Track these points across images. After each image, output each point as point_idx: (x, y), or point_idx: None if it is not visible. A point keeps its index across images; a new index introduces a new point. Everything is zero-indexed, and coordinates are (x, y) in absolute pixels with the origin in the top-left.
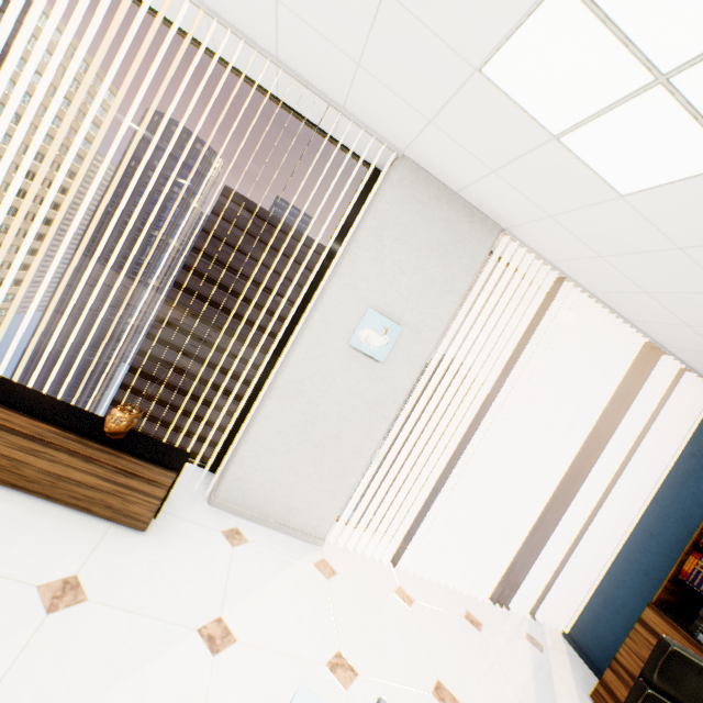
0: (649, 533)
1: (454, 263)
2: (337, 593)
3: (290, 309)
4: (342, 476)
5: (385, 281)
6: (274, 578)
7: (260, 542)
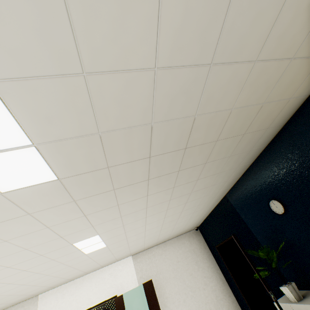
0: None
1: None
2: None
3: None
4: None
5: None
6: None
7: None
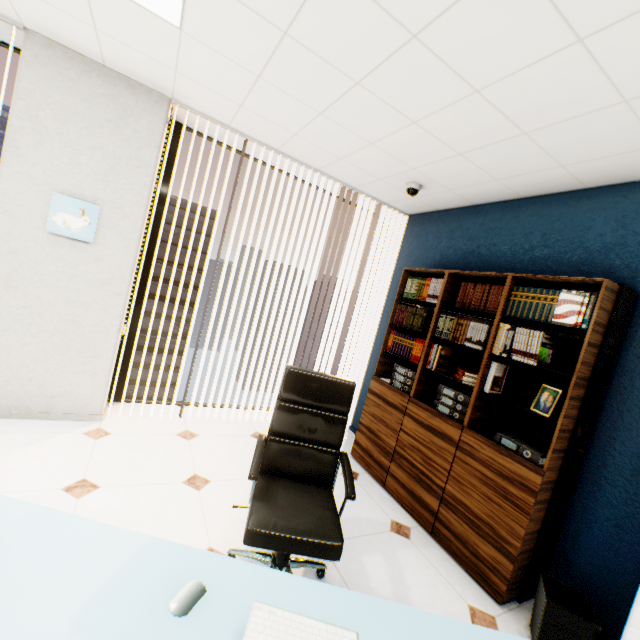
0: (384, 334)
1: (132, 137)
2: (104, 446)
3: (159, 266)
4: (95, 355)
5: (62, 164)
6: (22, 450)
7: (17, 430)
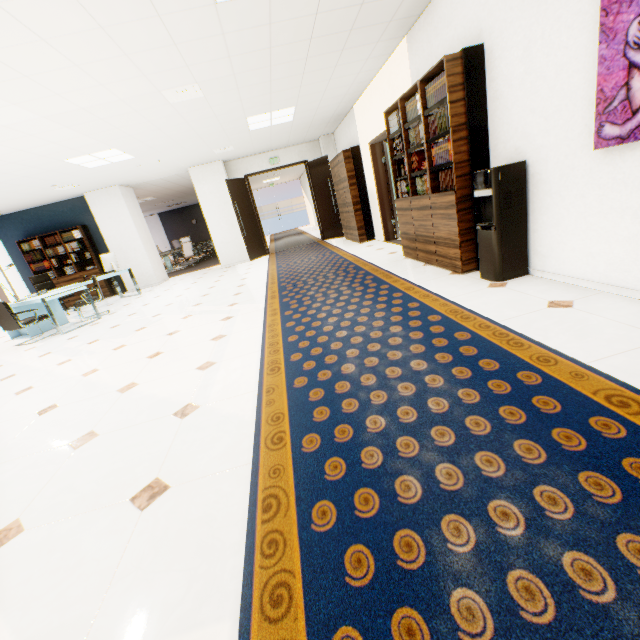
0: (24, 270)
1: None
2: None
3: None
4: None
5: None
6: None
7: None
